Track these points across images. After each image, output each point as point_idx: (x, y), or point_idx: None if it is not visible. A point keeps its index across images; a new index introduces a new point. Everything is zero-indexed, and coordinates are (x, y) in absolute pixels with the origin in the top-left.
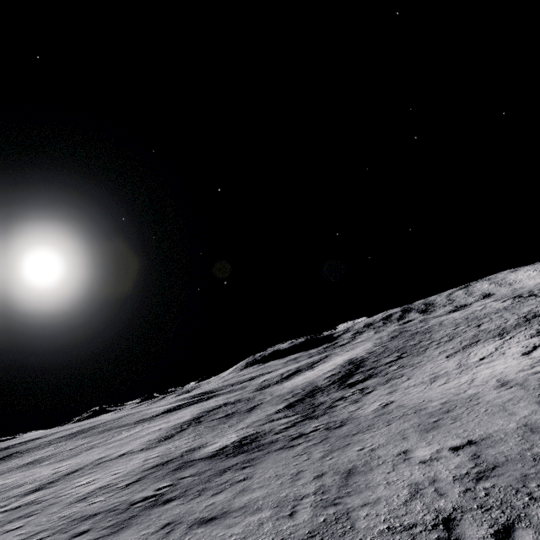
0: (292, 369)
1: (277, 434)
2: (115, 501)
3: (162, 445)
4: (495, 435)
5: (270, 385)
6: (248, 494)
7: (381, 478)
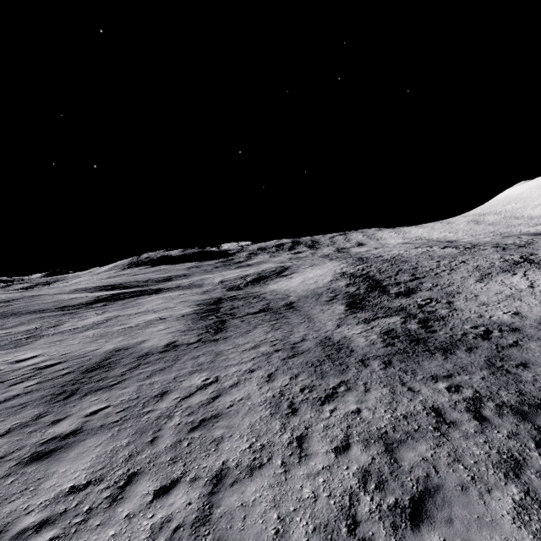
0: (250, 274)
1: (435, 333)
2: (407, 409)
3: (236, 338)
4: None
5: (239, 286)
6: None
7: None
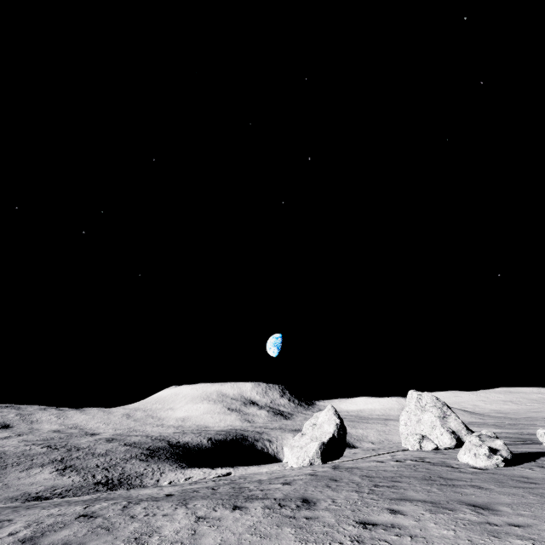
0: None
1: None
2: None
3: None
4: (47, 484)
5: None
6: None
7: (28, 490)
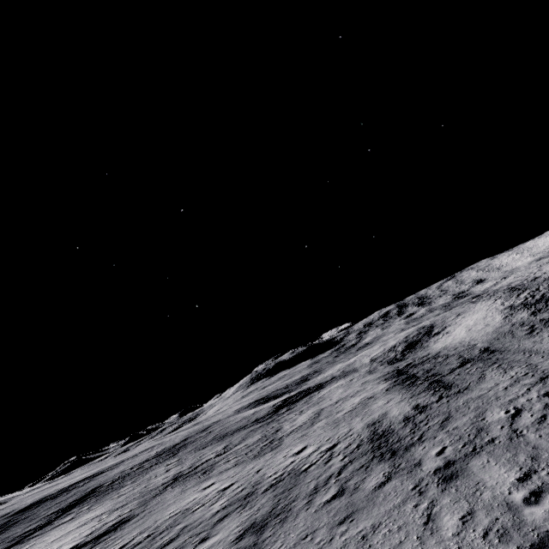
0: (396, 344)
1: None
2: None
3: (477, 385)
4: None
5: (396, 358)
6: None
7: None
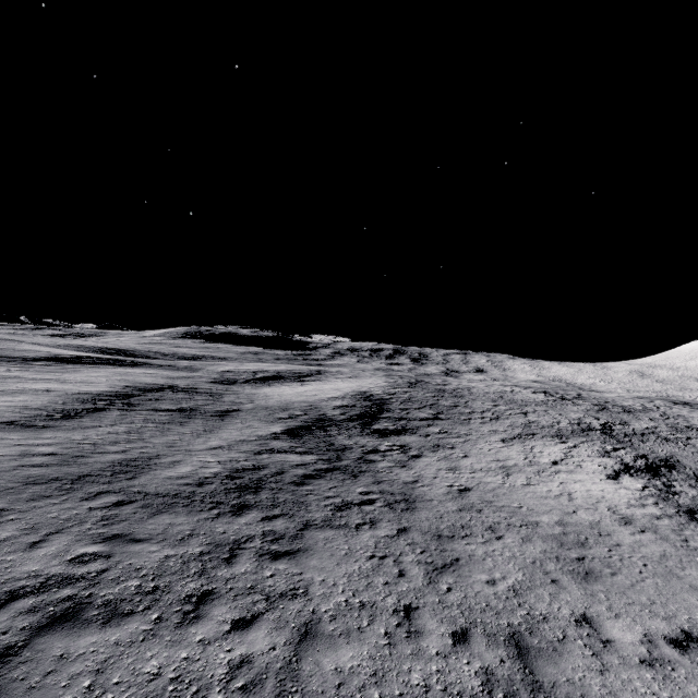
0: (270, 370)
1: (298, 486)
2: None
3: (59, 429)
4: None
5: (237, 381)
6: (328, 653)
7: (601, 688)
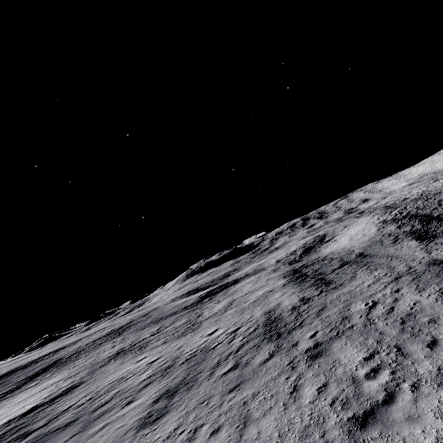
0: (296, 249)
1: None
2: None
3: (349, 282)
4: None
5: (295, 260)
6: None
7: None
